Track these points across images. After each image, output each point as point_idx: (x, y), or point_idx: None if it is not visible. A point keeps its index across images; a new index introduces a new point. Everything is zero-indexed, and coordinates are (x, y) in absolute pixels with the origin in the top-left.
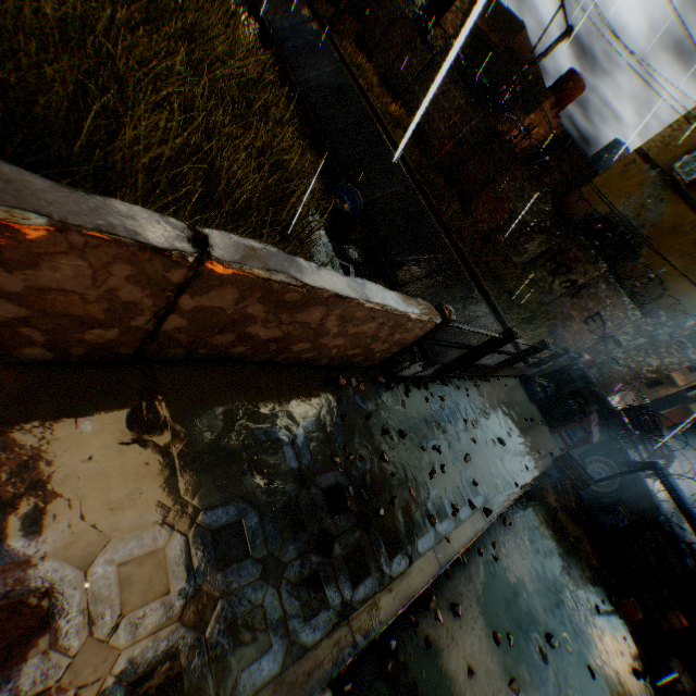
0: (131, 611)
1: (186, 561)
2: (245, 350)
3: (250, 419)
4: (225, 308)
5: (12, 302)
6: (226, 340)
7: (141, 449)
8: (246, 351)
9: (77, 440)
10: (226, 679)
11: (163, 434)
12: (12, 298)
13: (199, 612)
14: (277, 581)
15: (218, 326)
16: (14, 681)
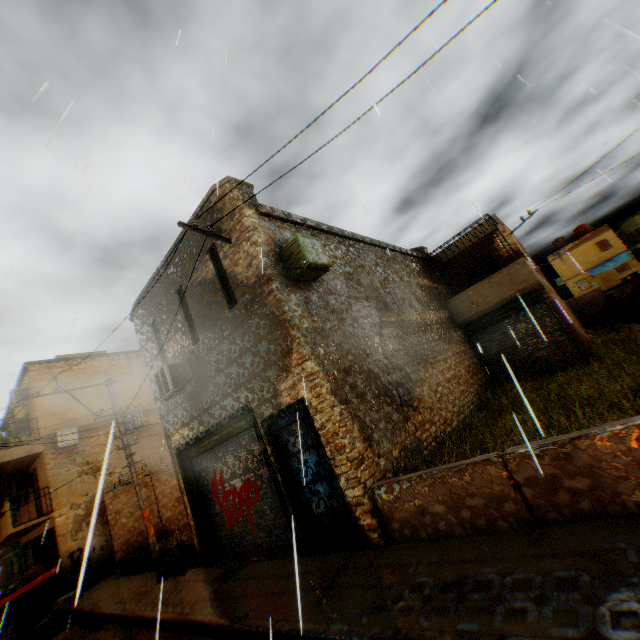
0: (512, 590)
1: (539, 583)
2: (589, 504)
3: (600, 539)
4: (535, 475)
5: (478, 497)
6: (565, 498)
7: (532, 549)
8: (591, 505)
9: (511, 547)
10: (544, 624)
11: (543, 545)
12: (477, 495)
13: (539, 599)
14: (592, 604)
15: (547, 488)
16: (479, 593)
